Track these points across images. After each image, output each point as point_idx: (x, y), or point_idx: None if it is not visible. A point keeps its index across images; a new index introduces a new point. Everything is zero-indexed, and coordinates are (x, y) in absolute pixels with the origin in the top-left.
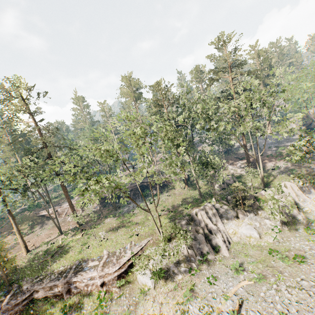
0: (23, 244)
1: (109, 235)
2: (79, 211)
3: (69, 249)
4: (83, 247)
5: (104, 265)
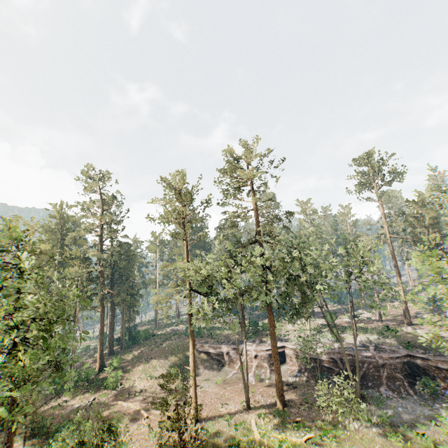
0: (194, 400)
1: None
2: (266, 370)
3: None
4: None
5: None
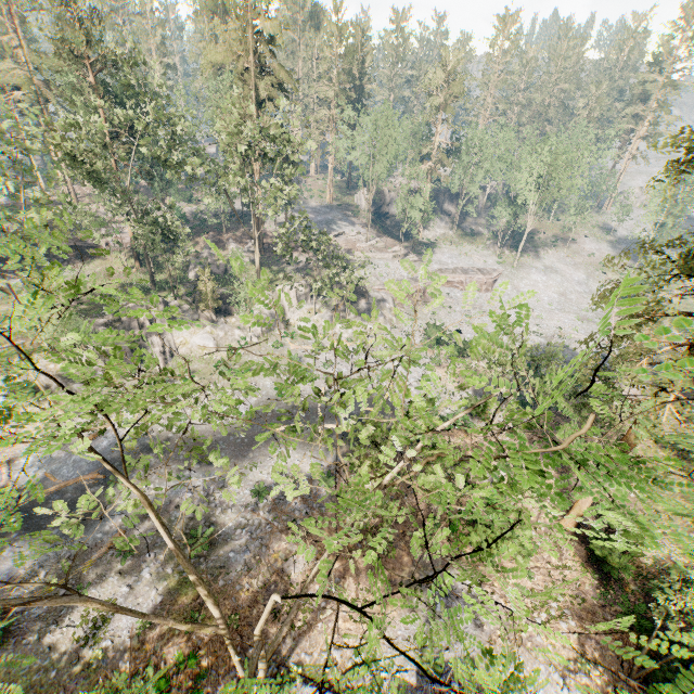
0: None
1: None
2: None
3: None
4: None
5: None
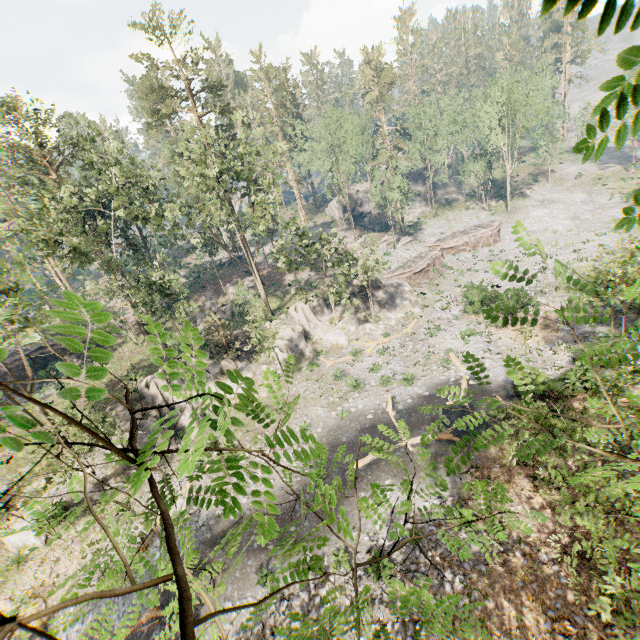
0: None
1: None
2: None
3: None
4: None
5: None
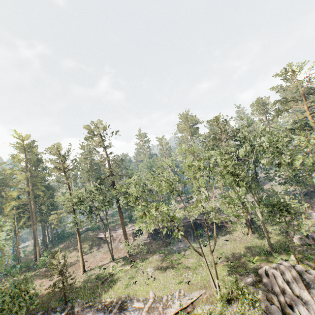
0: (82, 262)
1: (156, 273)
2: (131, 240)
3: (117, 279)
4: (130, 281)
5: (148, 309)
